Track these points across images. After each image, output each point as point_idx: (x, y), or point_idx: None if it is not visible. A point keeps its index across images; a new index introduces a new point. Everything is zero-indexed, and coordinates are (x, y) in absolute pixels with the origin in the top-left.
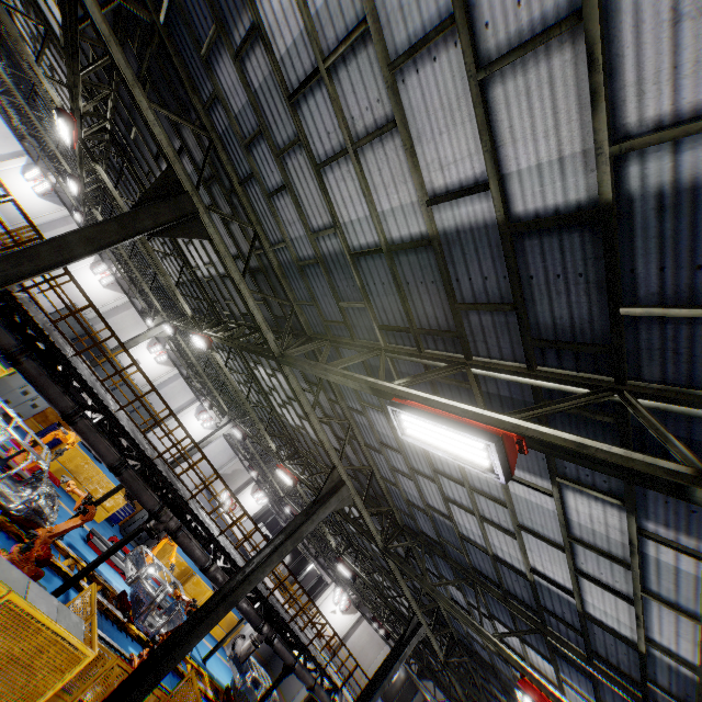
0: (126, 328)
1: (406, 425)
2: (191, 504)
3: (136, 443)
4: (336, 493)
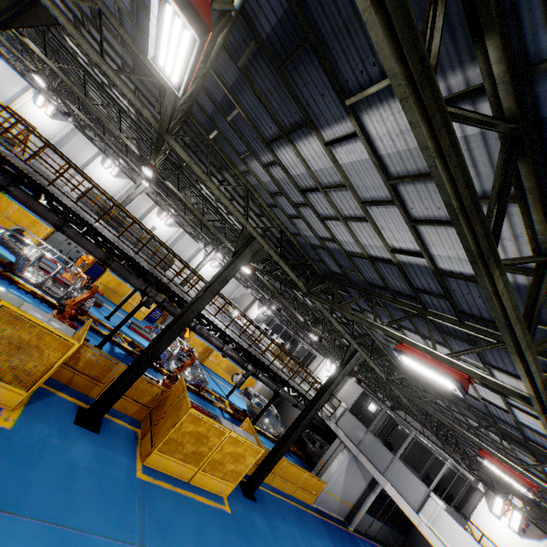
0: (139, 205)
1: (166, 70)
2: (174, 289)
3: (116, 246)
4: (248, 246)
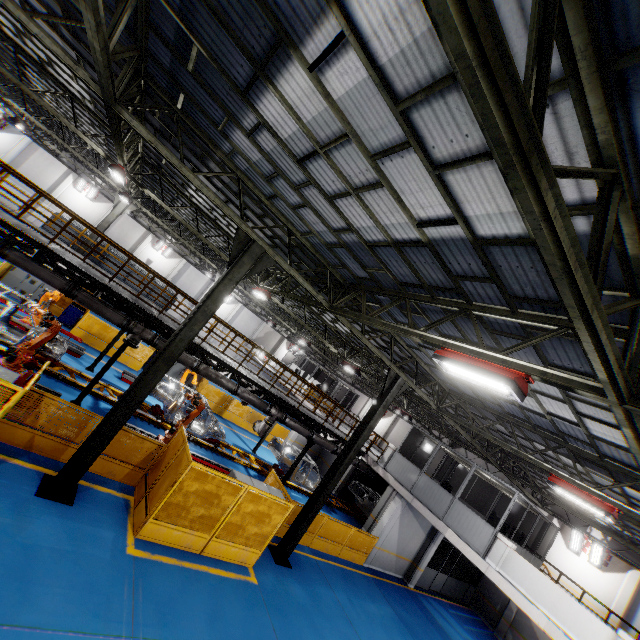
0: (128, 234)
1: None
2: (168, 323)
3: (83, 271)
4: (246, 251)
